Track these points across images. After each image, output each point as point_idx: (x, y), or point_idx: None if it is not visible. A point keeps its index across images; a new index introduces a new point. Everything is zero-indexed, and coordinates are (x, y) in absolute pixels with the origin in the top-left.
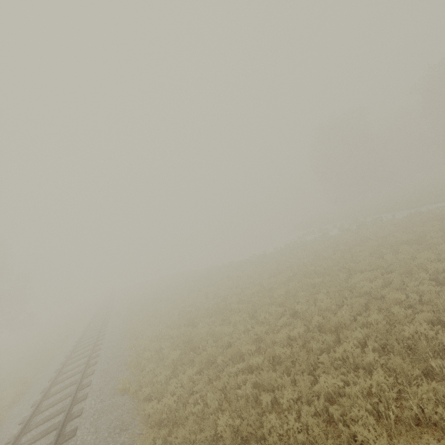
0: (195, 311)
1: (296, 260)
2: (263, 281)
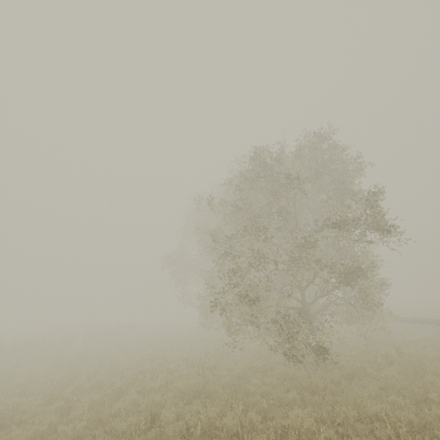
0: None
1: None
2: None
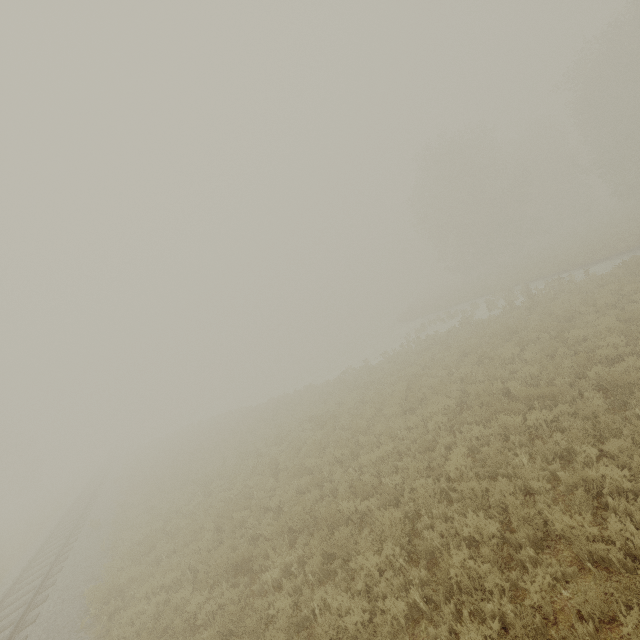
0: (251, 520)
1: (443, 371)
2: (390, 425)
